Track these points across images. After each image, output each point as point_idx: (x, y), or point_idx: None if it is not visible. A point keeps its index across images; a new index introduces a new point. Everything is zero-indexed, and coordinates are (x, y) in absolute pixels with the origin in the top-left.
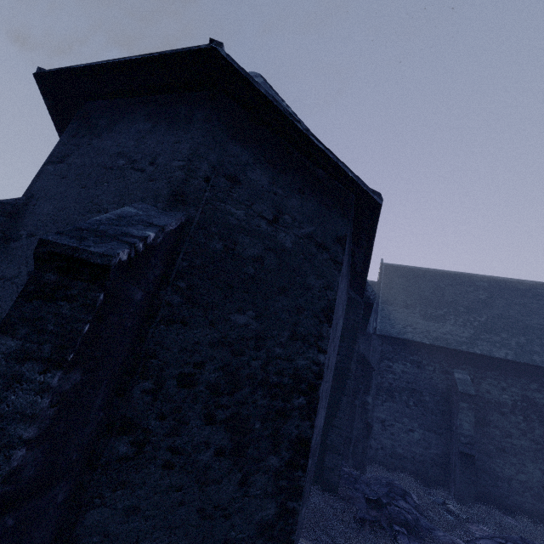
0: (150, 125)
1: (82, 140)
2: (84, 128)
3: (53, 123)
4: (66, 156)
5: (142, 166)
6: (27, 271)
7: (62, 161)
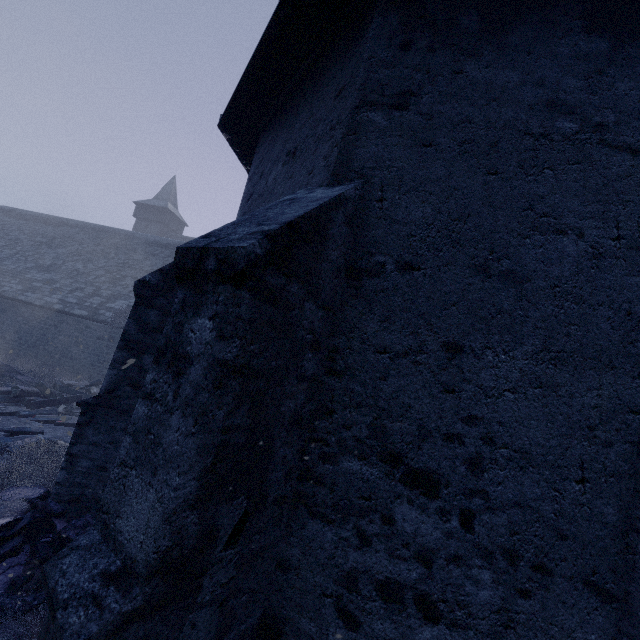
0: (604, 44)
1: (432, 60)
2: (424, 31)
3: (279, 2)
4: (408, 95)
5: (627, 140)
6: (440, 342)
7: (402, 104)
